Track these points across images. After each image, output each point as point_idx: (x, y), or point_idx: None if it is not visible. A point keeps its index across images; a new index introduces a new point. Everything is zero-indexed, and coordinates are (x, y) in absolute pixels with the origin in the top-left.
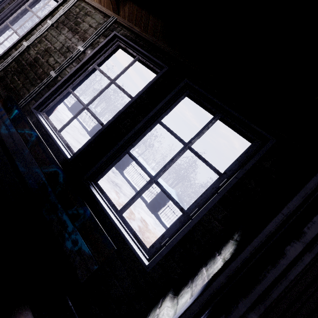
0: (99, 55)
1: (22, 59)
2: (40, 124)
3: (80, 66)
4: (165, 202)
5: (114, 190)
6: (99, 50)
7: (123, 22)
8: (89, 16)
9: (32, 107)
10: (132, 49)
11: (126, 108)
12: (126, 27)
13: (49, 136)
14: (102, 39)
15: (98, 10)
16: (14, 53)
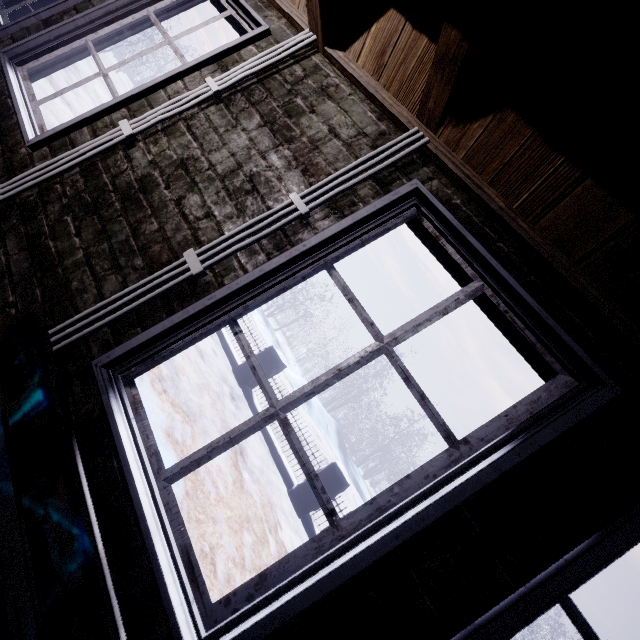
0: (349, 236)
1: (104, 169)
2: (109, 435)
3: (287, 261)
4: (333, 496)
5: (231, 464)
6: (354, 225)
7: (450, 159)
8: (333, 99)
9: (98, 358)
10: (465, 256)
11: (448, 509)
12: (456, 176)
13: (131, 503)
14: (366, 187)
15: (362, 91)
16: (86, 144)
